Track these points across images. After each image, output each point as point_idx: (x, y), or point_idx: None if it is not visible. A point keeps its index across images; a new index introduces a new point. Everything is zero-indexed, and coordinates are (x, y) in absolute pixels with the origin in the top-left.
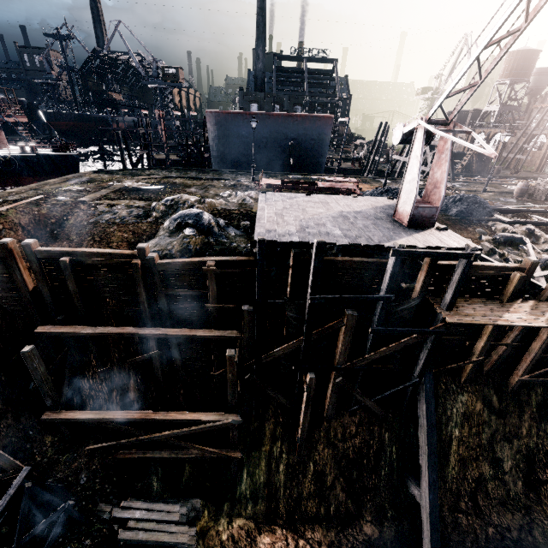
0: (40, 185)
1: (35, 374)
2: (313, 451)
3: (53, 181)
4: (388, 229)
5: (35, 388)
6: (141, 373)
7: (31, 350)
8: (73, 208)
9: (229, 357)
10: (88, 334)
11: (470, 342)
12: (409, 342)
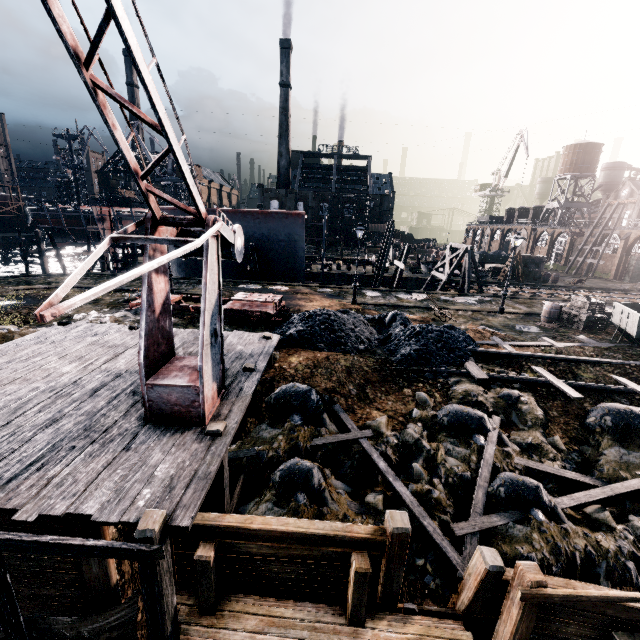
0: None
1: None
2: None
3: None
4: (79, 434)
5: None
6: None
7: None
8: None
9: None
10: None
11: None
12: None
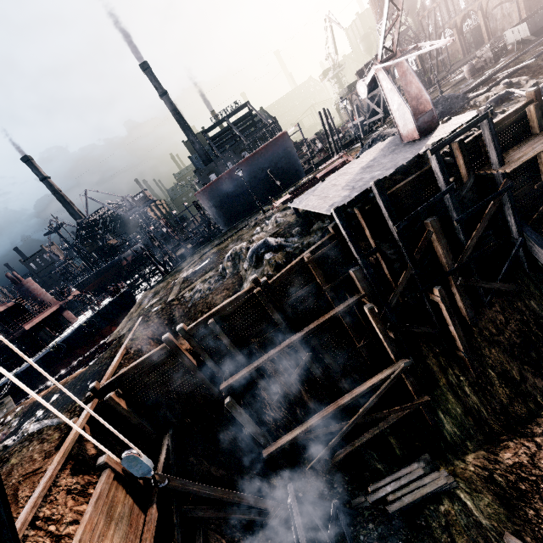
0: (129, 316)
1: (242, 419)
2: (483, 359)
3: (134, 310)
4: (409, 148)
5: (247, 432)
6: (306, 382)
7: (230, 400)
8: (170, 307)
9: (370, 310)
10: (257, 367)
11: (536, 184)
12: (491, 211)
